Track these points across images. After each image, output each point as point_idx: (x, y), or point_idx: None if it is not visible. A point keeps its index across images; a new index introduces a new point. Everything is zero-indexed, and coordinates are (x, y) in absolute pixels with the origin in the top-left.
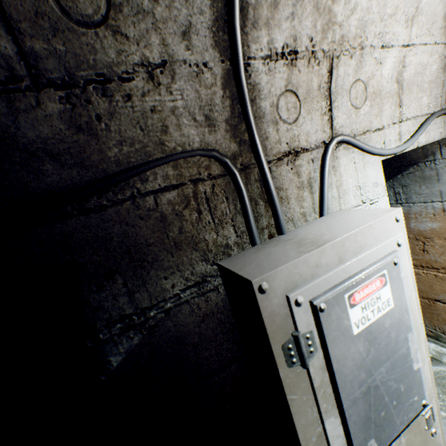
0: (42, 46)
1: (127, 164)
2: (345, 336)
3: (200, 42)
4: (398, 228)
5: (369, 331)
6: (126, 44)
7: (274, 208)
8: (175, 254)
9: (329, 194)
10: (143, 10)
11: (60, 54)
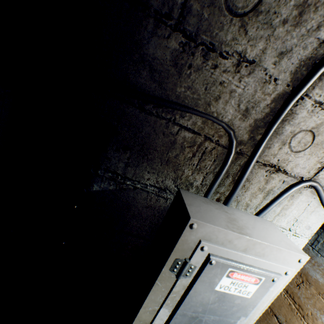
0: (197, 8)
1: (181, 101)
2: (209, 285)
3: (285, 65)
4: (295, 266)
5: (224, 295)
6: (242, 36)
7: (235, 189)
8: (163, 165)
9: (274, 208)
10: (271, 23)
11: (202, 18)
